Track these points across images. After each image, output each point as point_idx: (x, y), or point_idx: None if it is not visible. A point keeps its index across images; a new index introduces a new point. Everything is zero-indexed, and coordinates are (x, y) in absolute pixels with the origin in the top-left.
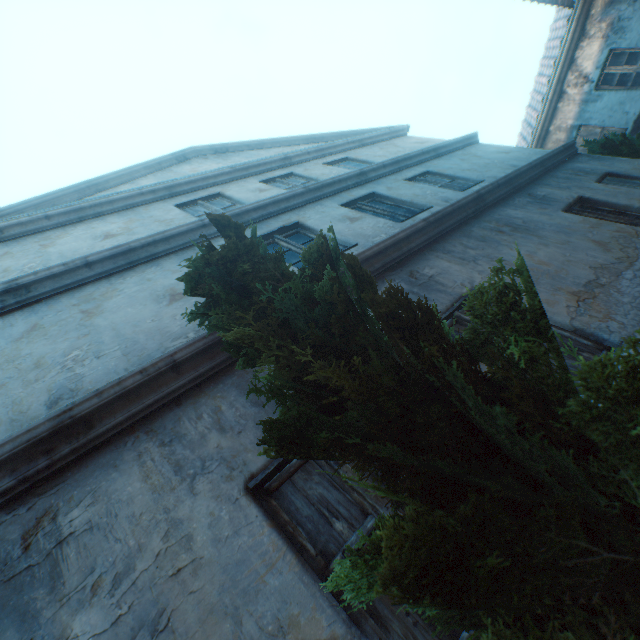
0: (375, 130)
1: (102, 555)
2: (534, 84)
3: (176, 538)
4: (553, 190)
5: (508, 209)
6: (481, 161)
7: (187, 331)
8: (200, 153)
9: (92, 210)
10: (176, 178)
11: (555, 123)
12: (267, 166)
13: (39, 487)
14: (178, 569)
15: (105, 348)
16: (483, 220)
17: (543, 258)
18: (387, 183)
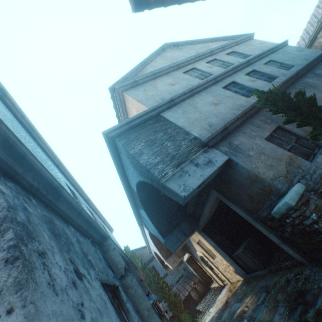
0: (239, 35)
1: (246, 147)
2: (313, 11)
3: (257, 145)
4: (321, 71)
5: (306, 79)
6: (291, 56)
7: (227, 113)
8: (168, 46)
9: (157, 74)
10: (178, 61)
11: (320, 33)
12: (205, 55)
13: (224, 139)
14: (261, 148)
15: (209, 116)
16: (298, 83)
17: (320, 96)
18: (257, 65)
